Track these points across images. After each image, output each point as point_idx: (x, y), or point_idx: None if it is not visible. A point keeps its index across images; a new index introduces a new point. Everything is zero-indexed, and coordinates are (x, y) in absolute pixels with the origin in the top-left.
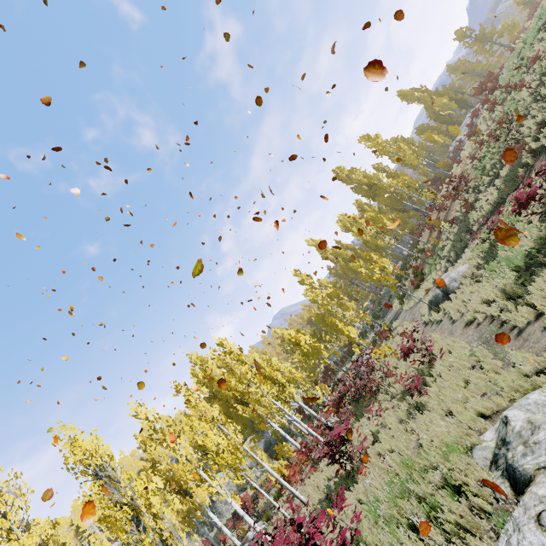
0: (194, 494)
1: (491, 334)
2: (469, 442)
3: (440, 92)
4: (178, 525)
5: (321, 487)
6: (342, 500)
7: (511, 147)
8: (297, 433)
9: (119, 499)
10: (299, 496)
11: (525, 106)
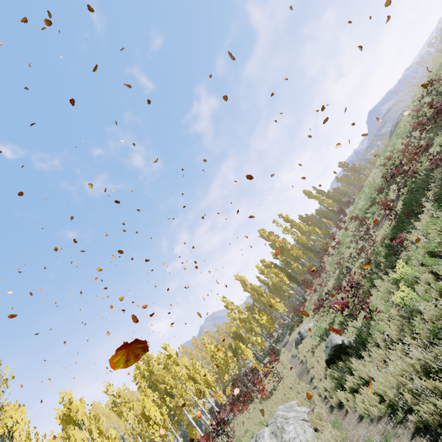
0: None
1: (303, 370)
2: (267, 420)
3: (329, 194)
4: None
5: None
6: None
7: (336, 262)
8: (204, 425)
9: None
10: None
11: (349, 238)
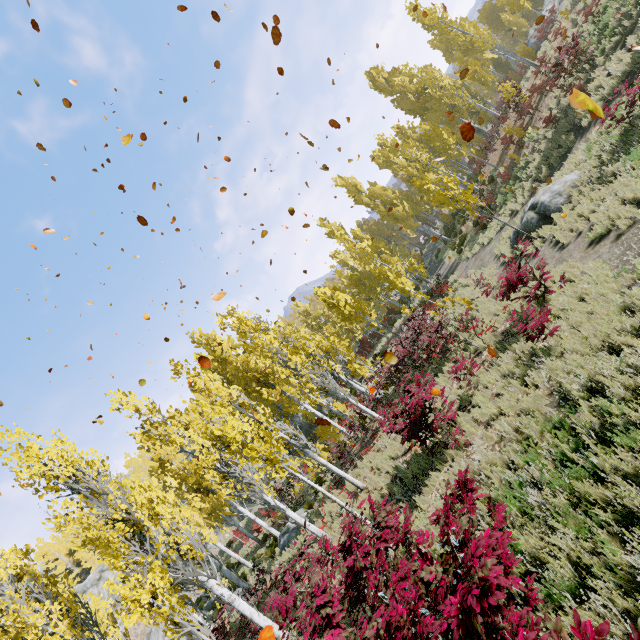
0: (218, 490)
1: None
2: None
3: None
4: (203, 522)
5: (383, 469)
6: (470, 491)
7: None
8: (338, 413)
9: (109, 516)
10: (354, 482)
11: None
